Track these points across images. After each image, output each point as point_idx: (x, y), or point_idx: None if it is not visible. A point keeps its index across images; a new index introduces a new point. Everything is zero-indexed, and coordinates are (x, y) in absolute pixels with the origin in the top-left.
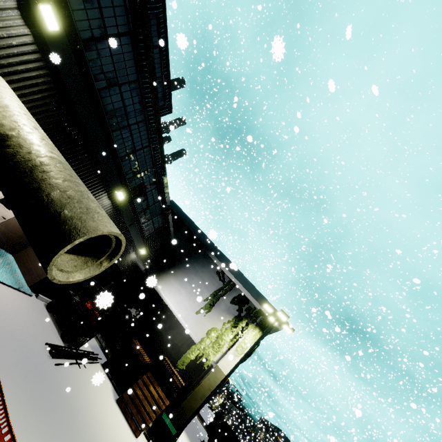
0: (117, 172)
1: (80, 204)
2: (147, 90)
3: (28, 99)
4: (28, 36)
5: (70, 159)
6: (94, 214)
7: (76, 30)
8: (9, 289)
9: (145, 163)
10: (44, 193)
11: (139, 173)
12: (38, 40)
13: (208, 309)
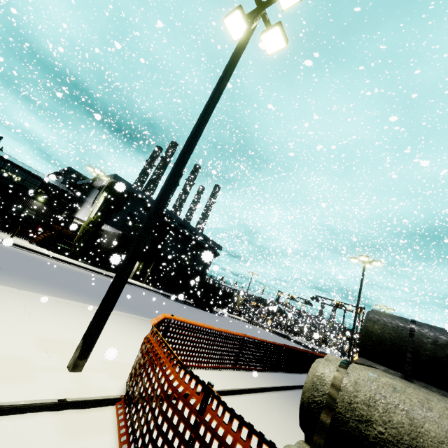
0: None
1: None
2: None
3: None
4: None
5: None
6: None
7: None
8: None
9: None
10: None
11: None
12: None
13: (92, 204)
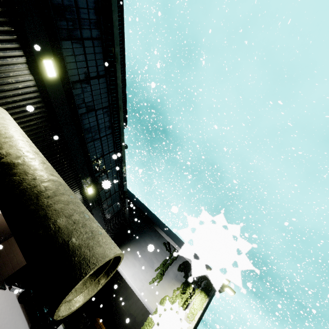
0: (88, 172)
1: (85, 227)
2: (115, 112)
3: (25, 125)
4: (31, 81)
5: (53, 166)
6: (98, 237)
7: (68, 76)
8: None
9: (110, 163)
10: (51, 221)
11: (105, 171)
12: (39, 83)
13: (159, 278)
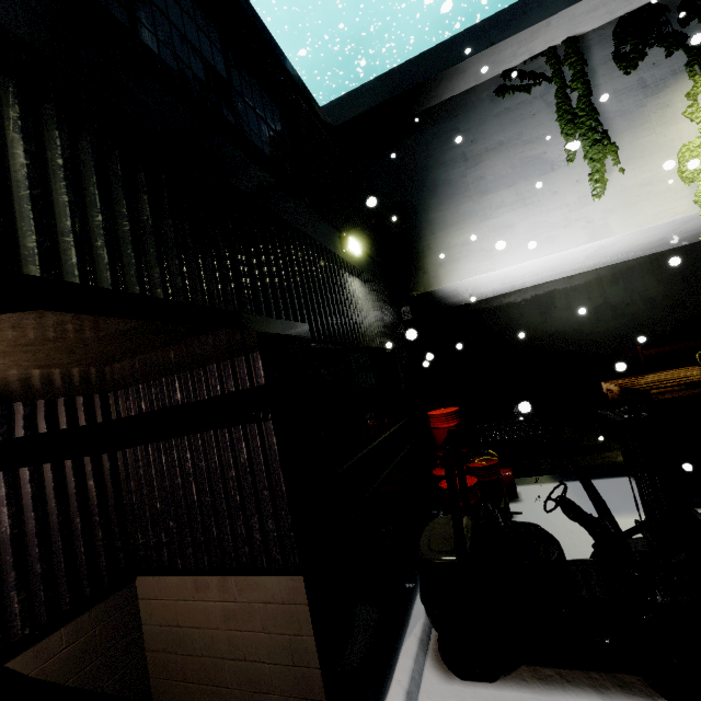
0: None
1: None
2: None
3: None
4: None
5: None
6: None
7: None
8: None
9: None
10: None
11: None
12: None
13: (605, 154)
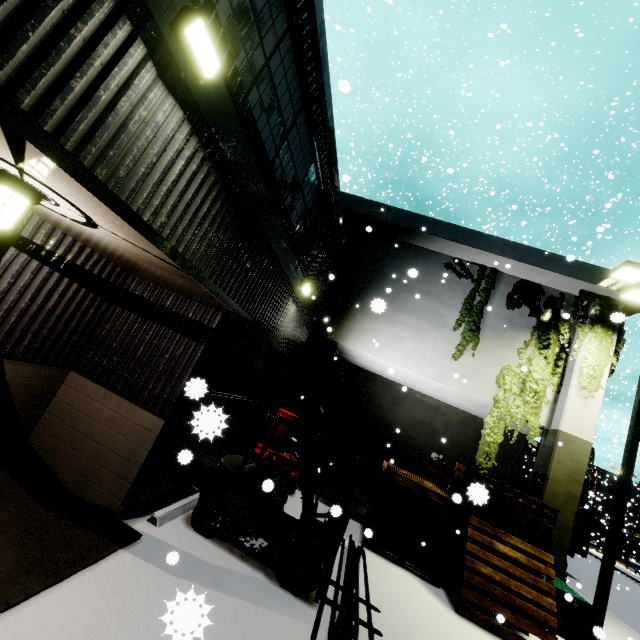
0: None
1: None
2: None
3: None
4: None
5: None
6: None
7: None
8: (44, 607)
9: None
10: None
11: None
12: None
13: (472, 340)
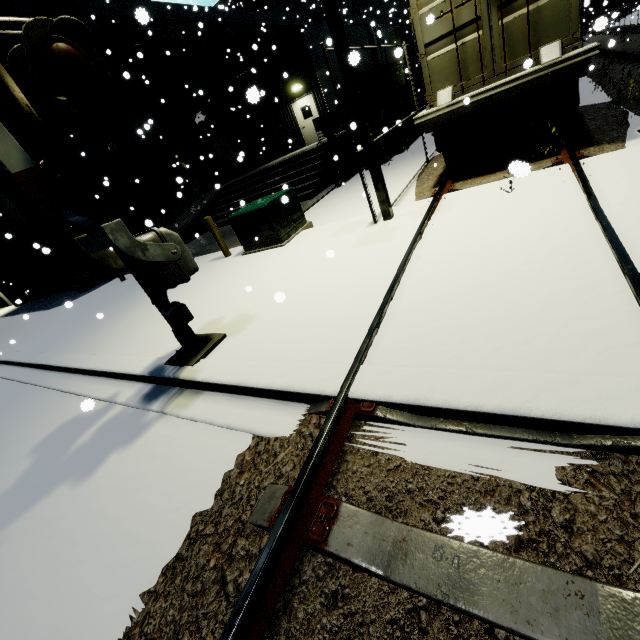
0: None
1: None
2: None
3: None
4: None
5: None
6: None
7: None
8: None
9: None
10: None
11: None
12: None
13: None
